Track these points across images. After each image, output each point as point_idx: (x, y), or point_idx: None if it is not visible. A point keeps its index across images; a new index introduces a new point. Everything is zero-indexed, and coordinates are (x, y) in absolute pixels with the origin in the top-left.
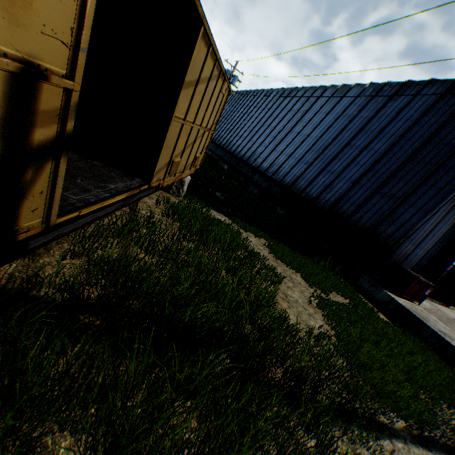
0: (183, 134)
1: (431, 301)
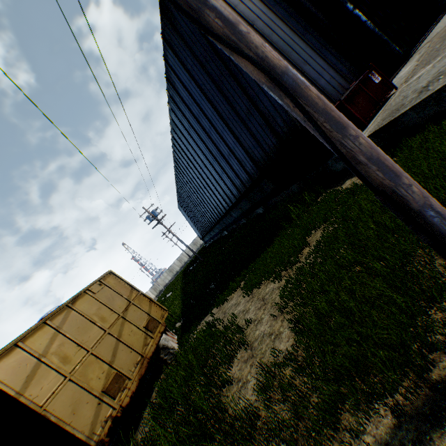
0: (87, 370)
1: (423, 41)
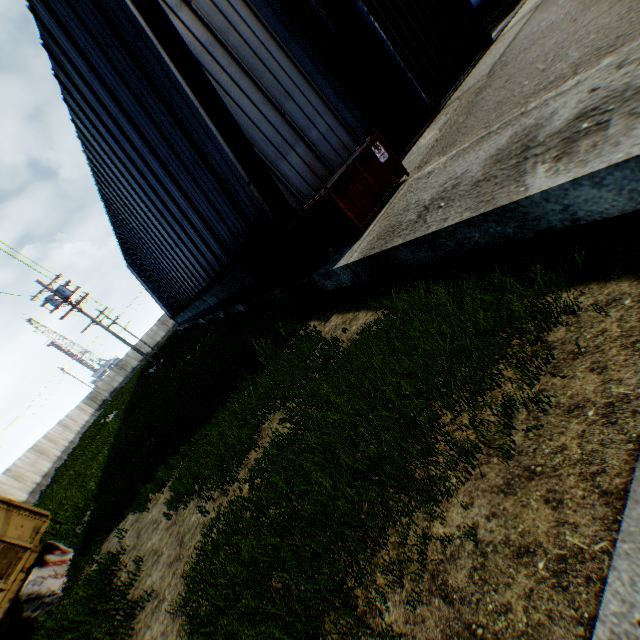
0: None
1: (457, 91)
